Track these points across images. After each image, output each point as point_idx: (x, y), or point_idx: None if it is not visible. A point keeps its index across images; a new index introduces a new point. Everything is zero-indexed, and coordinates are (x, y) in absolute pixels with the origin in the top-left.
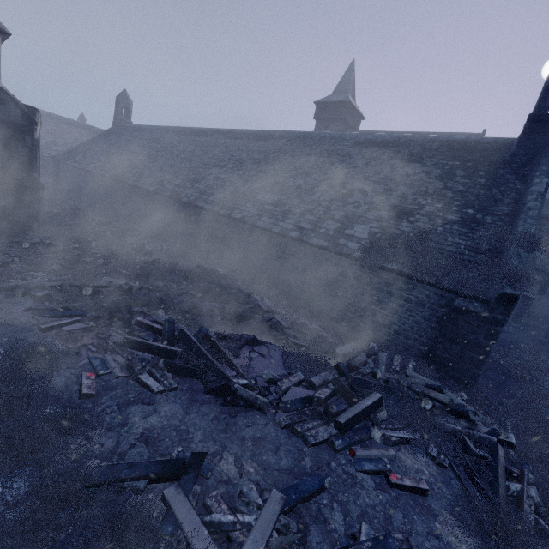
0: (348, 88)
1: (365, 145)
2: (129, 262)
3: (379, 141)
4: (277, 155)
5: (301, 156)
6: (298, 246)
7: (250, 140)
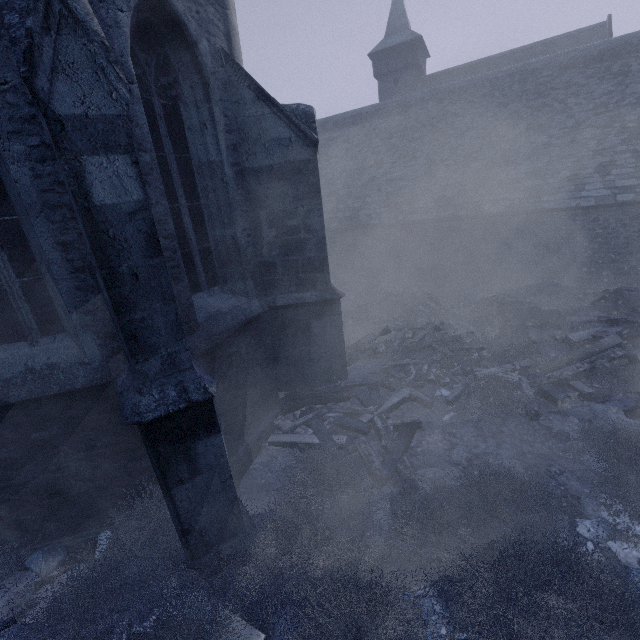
0: (406, 22)
1: (581, 65)
2: (467, 315)
3: (596, 53)
4: (451, 122)
5: (495, 110)
6: (635, 211)
7: (373, 121)
